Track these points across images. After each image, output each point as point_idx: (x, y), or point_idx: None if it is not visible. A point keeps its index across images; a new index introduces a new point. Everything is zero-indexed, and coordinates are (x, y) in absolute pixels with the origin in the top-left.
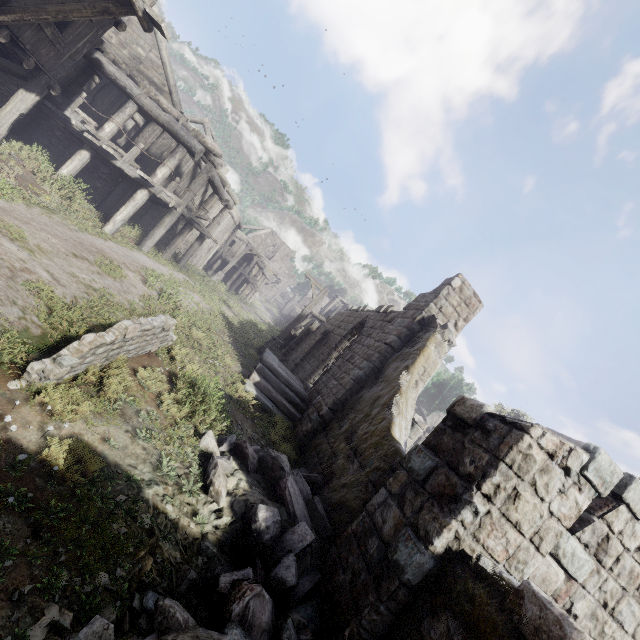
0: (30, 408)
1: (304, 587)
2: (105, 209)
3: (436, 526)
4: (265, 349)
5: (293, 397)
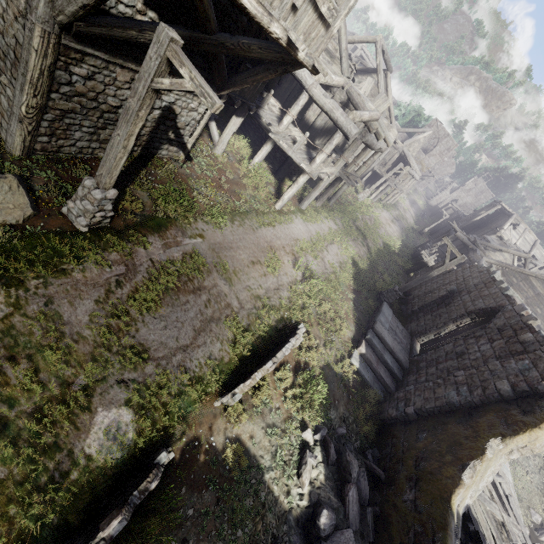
0: (221, 419)
1: None
2: (280, 175)
3: None
4: (382, 303)
5: (392, 367)
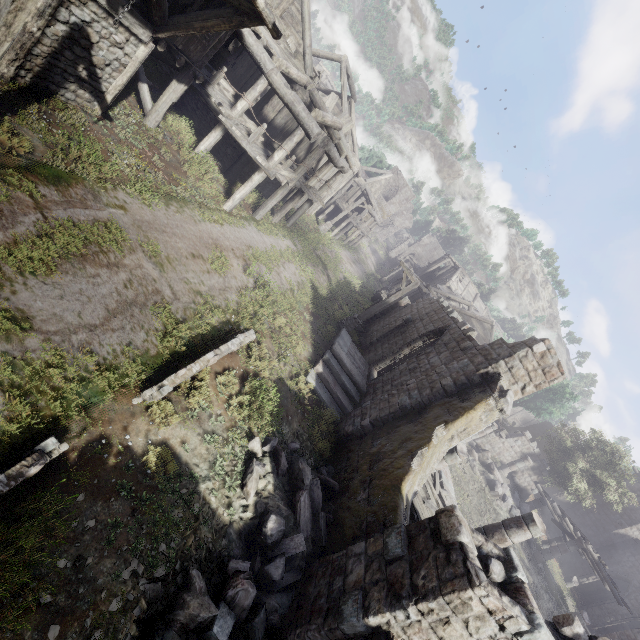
0: (142, 419)
1: (287, 580)
2: (231, 176)
3: (376, 607)
4: (342, 329)
5: (349, 389)
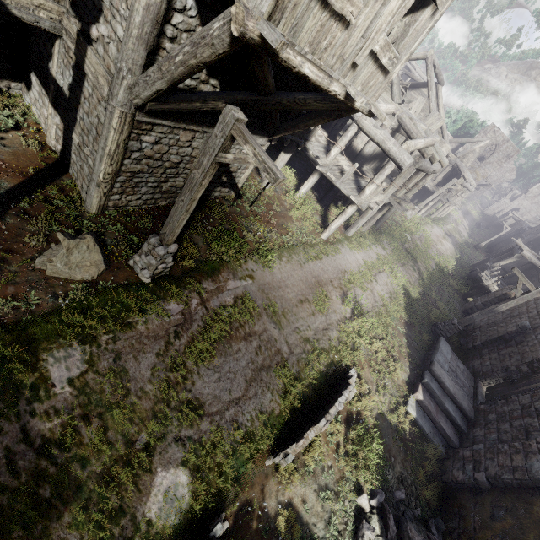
0: (273, 480)
1: None
2: (325, 202)
3: None
4: (439, 338)
5: (454, 417)
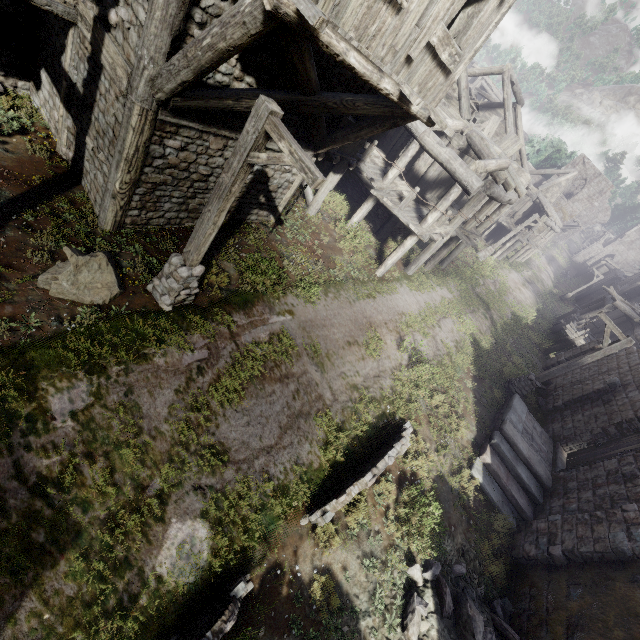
0: (308, 542)
1: None
2: (382, 235)
3: None
4: (513, 395)
5: (528, 485)
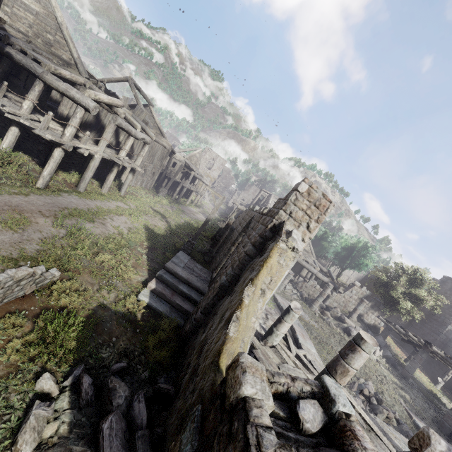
0: None
1: None
2: None
3: None
4: (178, 252)
5: (189, 295)
